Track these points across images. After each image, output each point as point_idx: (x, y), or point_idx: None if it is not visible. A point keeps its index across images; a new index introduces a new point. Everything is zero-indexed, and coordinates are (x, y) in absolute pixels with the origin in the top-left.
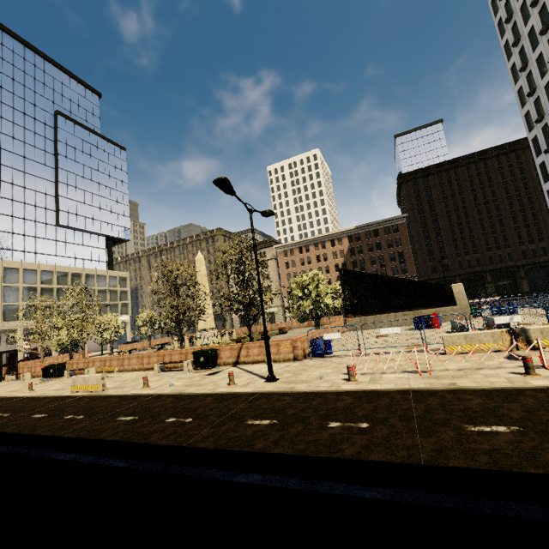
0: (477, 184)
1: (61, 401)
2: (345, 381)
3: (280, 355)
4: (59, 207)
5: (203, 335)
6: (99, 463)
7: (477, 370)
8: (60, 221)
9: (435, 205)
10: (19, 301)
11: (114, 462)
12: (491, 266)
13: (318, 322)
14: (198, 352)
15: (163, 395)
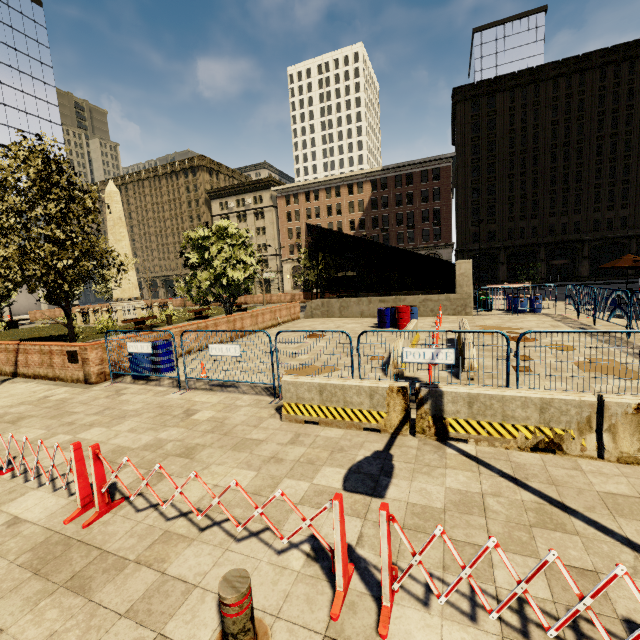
0: (562, 113)
1: None
2: None
3: (67, 371)
4: None
5: (120, 307)
6: None
7: (201, 531)
8: None
9: (496, 142)
10: None
11: None
12: (550, 238)
13: (229, 307)
14: None
15: None
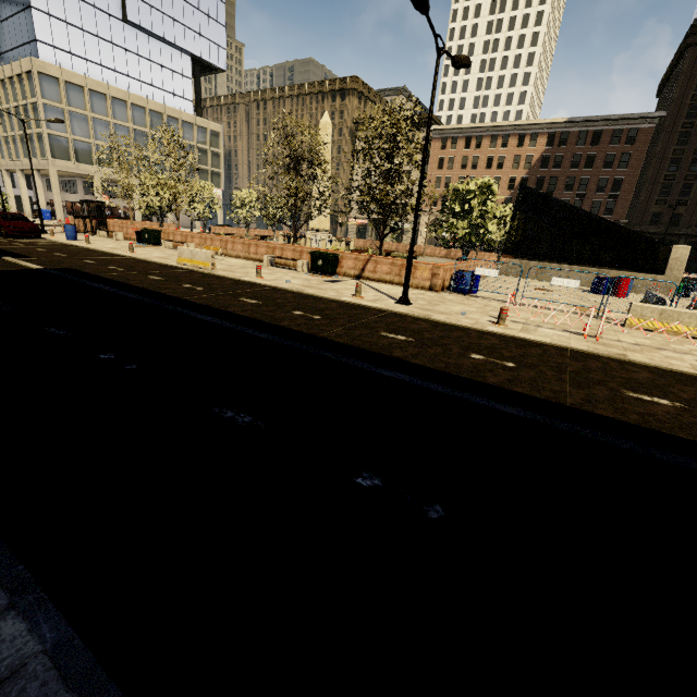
0: None
1: (171, 270)
2: (491, 323)
3: (414, 280)
4: None
5: (314, 237)
6: (240, 330)
7: (658, 349)
8: (128, 14)
9: None
10: (90, 138)
11: (254, 333)
12: None
13: (467, 254)
14: (317, 253)
15: (281, 289)
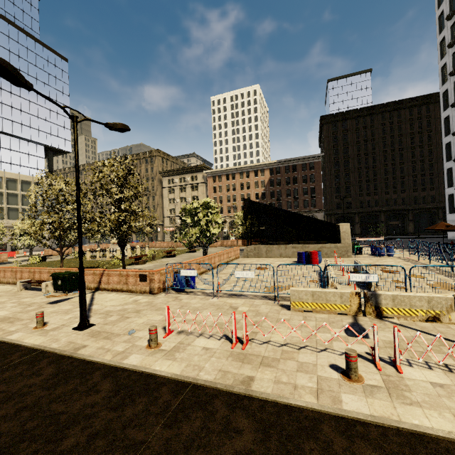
0: (388, 132)
1: None
2: (146, 344)
3: (138, 286)
4: None
5: (115, 248)
6: None
7: (299, 350)
8: None
9: (349, 148)
10: None
11: None
12: (387, 207)
13: (206, 250)
14: (57, 274)
15: None
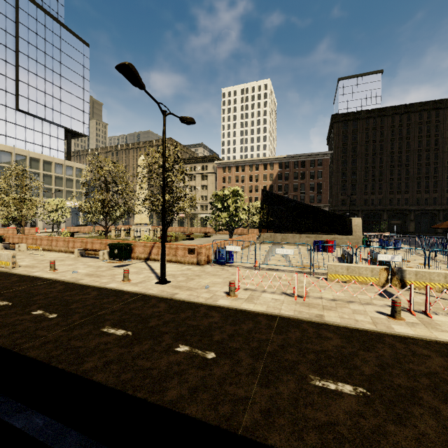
0: (397, 135)
1: None
2: (225, 294)
3: (186, 258)
4: (19, 91)
5: (138, 229)
6: None
7: (348, 303)
8: (20, 106)
9: (357, 147)
10: None
11: None
12: (390, 207)
13: (232, 233)
14: (113, 244)
15: (59, 281)
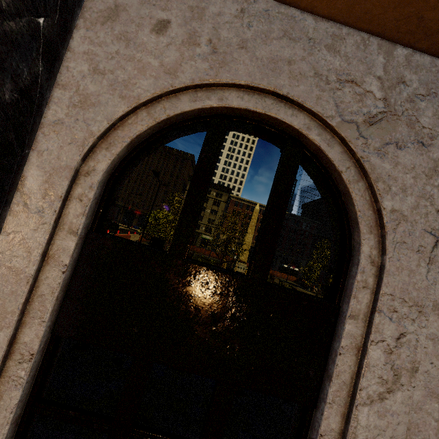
0: None
1: None
2: None
3: None
4: None
5: (241, 266)
6: None
7: None
8: None
9: None
10: None
11: None
12: None
13: None
14: None
15: None
